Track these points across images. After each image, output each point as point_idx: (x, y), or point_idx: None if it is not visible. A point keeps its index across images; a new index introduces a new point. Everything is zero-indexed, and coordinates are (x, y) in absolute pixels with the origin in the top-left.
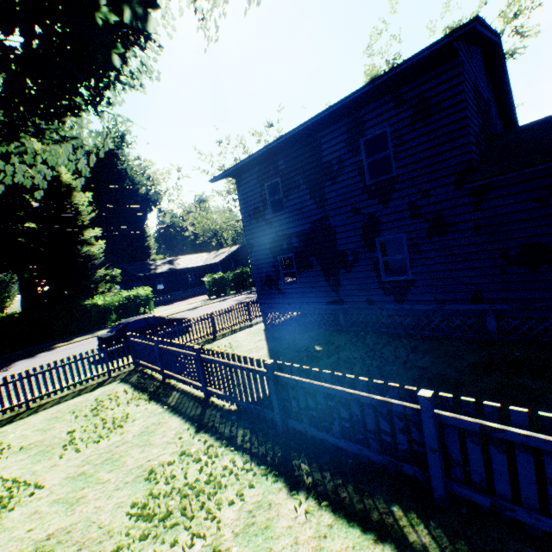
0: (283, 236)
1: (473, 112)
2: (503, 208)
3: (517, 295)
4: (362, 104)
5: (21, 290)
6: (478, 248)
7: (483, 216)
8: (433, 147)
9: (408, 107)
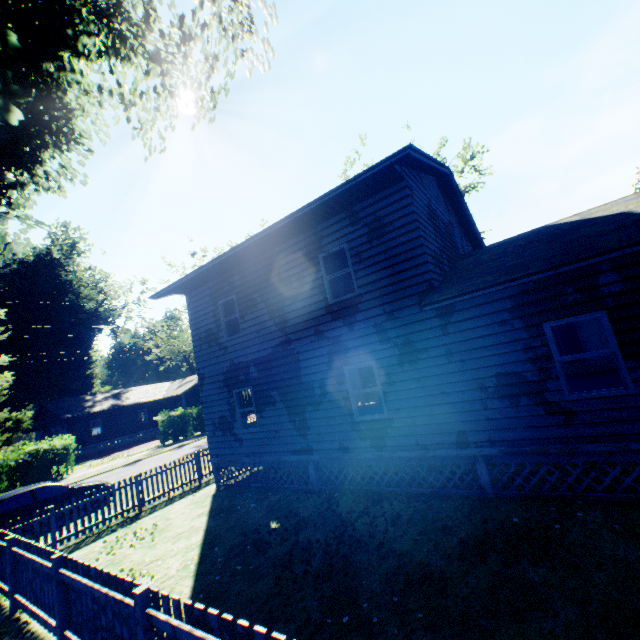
0: (239, 364)
1: (430, 232)
2: (470, 332)
3: (503, 435)
4: (318, 220)
5: None
6: (453, 378)
7: (452, 340)
8: (392, 265)
9: (363, 224)
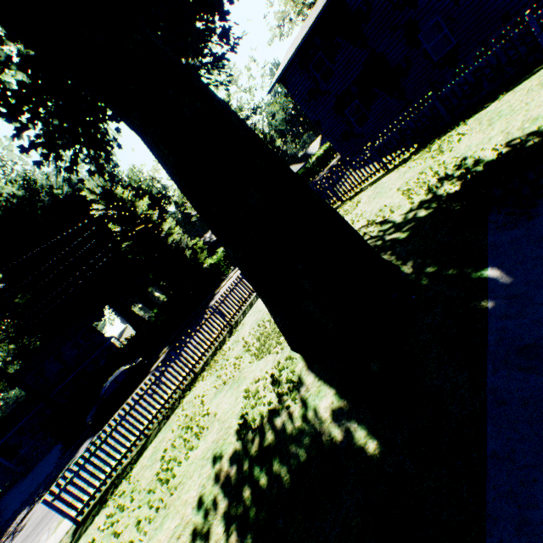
0: (342, 93)
1: None
2: None
3: None
4: None
5: (126, 319)
6: None
7: None
8: None
9: None
